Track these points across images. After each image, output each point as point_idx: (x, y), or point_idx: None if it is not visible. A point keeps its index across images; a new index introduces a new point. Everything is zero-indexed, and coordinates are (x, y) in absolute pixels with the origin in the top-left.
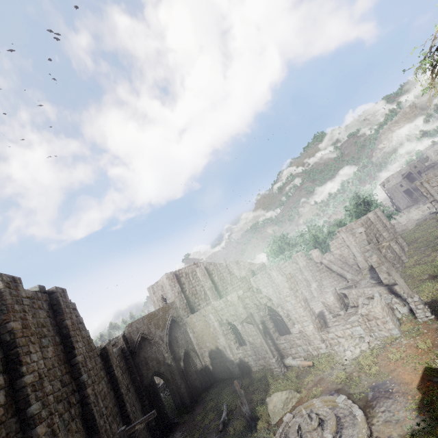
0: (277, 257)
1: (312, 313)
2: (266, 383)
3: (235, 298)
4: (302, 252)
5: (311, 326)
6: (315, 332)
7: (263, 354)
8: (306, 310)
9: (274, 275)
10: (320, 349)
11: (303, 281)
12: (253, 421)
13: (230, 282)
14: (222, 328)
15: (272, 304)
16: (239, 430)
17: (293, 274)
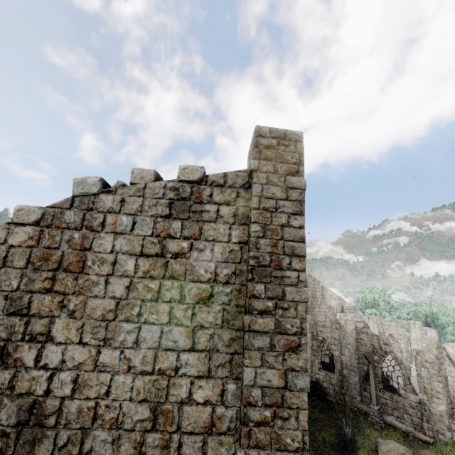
0: (367, 308)
1: (448, 396)
2: (356, 421)
3: (351, 326)
4: (421, 323)
5: (444, 407)
6: (446, 416)
7: (353, 393)
8: (445, 389)
9: (370, 325)
10: (441, 434)
11: (404, 352)
12: (351, 446)
13: (319, 303)
14: (313, 343)
15: (397, 358)
16: (328, 442)
17: (396, 338)
